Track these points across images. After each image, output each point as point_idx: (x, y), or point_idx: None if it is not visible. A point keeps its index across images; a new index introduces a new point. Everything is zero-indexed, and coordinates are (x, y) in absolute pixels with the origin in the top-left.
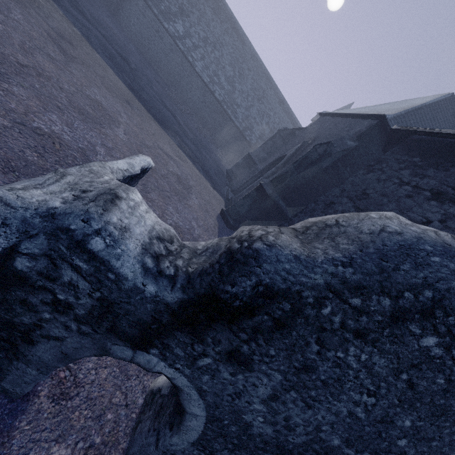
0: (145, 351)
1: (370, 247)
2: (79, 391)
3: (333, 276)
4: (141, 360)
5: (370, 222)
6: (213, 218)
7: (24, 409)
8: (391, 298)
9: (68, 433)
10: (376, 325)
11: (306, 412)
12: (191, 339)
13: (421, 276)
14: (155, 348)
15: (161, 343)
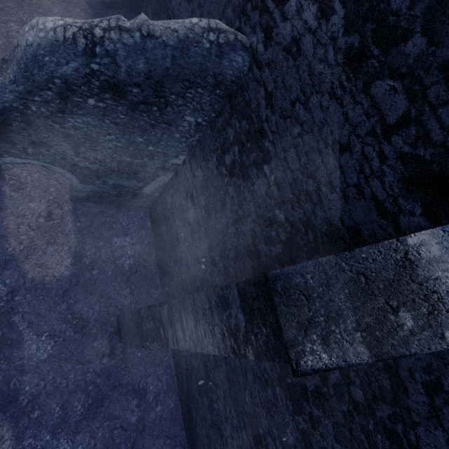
0: (3, 157)
1: (22, 63)
2: (27, 186)
3: (12, 92)
4: (9, 161)
5: (25, 37)
6: (81, 5)
7: (3, 197)
8: (49, 91)
9: (33, 199)
10: (61, 105)
11: (98, 153)
12: (10, 145)
13: (45, 74)
14: (4, 154)
15: (3, 151)
